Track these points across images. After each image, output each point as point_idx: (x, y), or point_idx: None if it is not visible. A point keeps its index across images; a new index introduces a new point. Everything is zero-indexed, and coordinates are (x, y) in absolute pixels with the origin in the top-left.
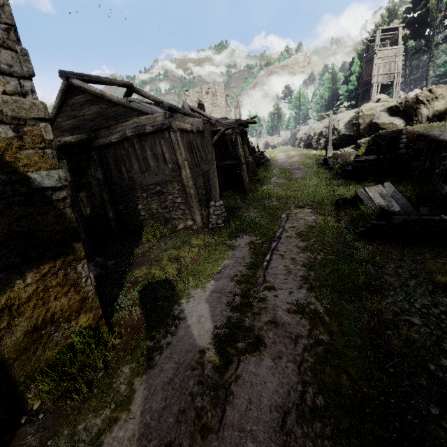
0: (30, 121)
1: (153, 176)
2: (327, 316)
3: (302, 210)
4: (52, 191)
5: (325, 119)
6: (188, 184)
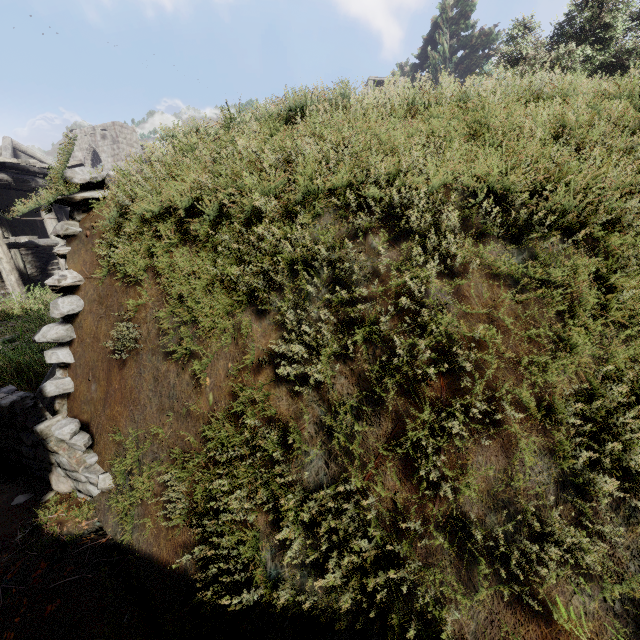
0: None
1: None
2: None
3: None
4: None
5: None
6: None
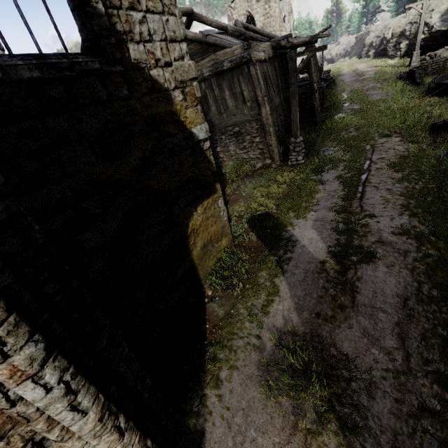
0: (188, 83)
1: (231, 117)
2: (433, 237)
3: (390, 139)
4: (203, 142)
5: (410, 11)
6: (268, 121)
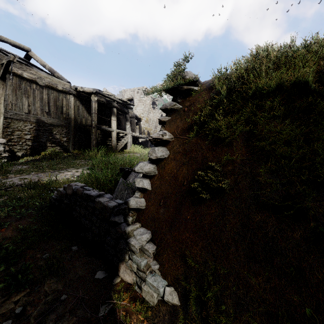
0: None
1: None
2: None
3: (81, 170)
4: None
5: None
6: None
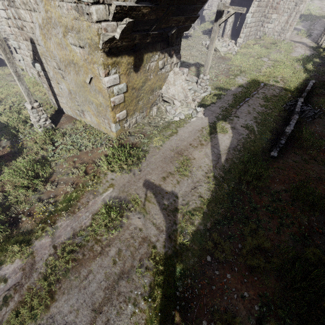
0: None
1: None
2: None
3: None
4: None
5: None
6: None
